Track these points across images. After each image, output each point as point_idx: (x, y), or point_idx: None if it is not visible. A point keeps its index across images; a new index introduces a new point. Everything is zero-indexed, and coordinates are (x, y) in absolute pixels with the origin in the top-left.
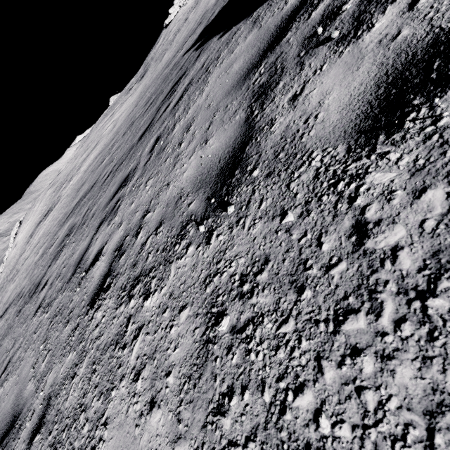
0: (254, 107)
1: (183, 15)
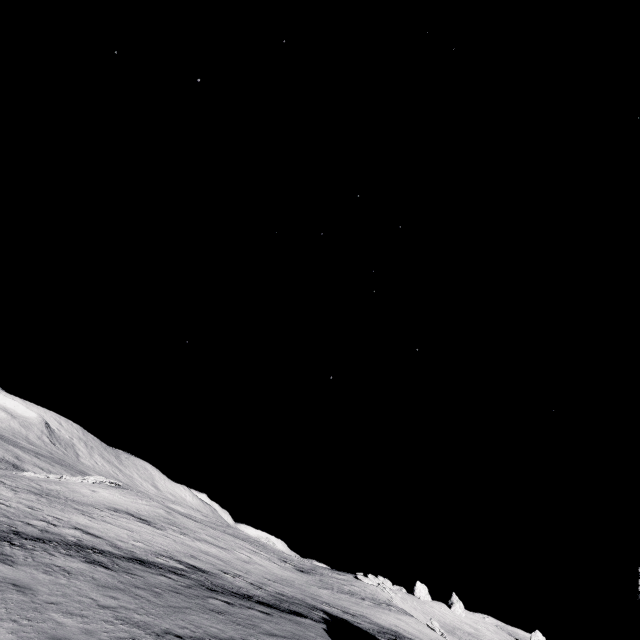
0: (289, 637)
1: (370, 593)
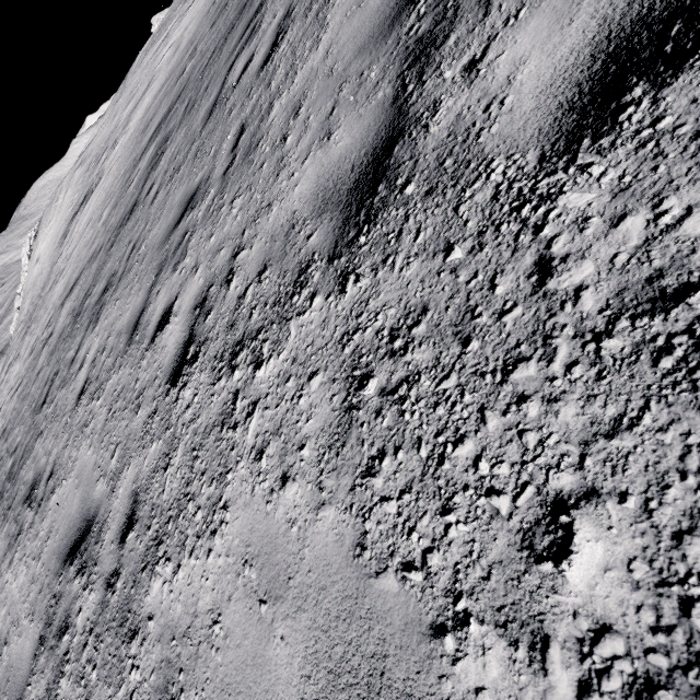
0: None
1: None
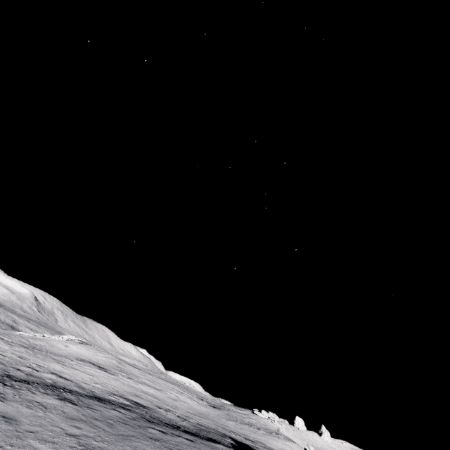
0: None
1: (264, 424)
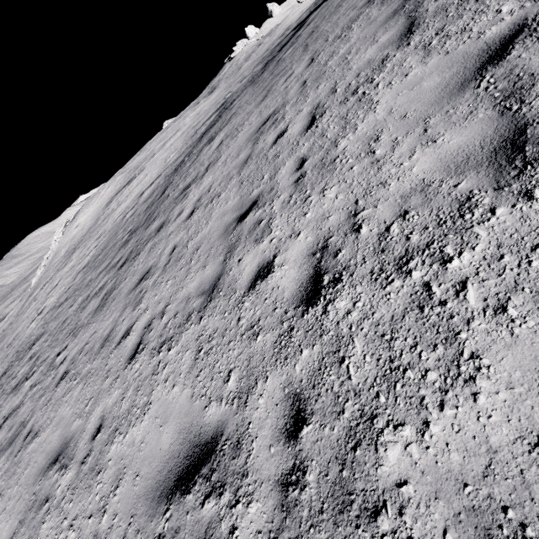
0: None
1: (251, 47)
